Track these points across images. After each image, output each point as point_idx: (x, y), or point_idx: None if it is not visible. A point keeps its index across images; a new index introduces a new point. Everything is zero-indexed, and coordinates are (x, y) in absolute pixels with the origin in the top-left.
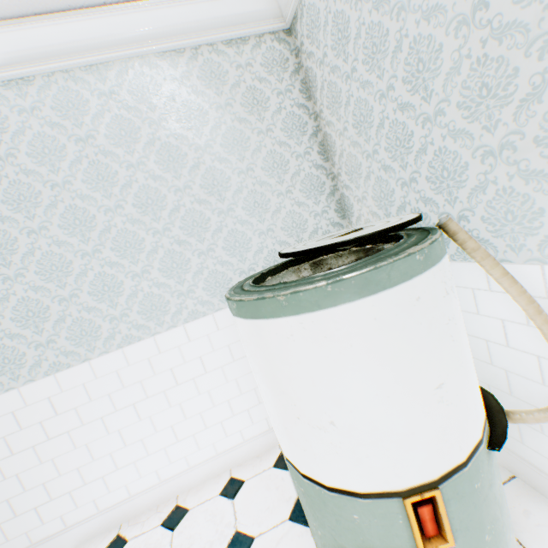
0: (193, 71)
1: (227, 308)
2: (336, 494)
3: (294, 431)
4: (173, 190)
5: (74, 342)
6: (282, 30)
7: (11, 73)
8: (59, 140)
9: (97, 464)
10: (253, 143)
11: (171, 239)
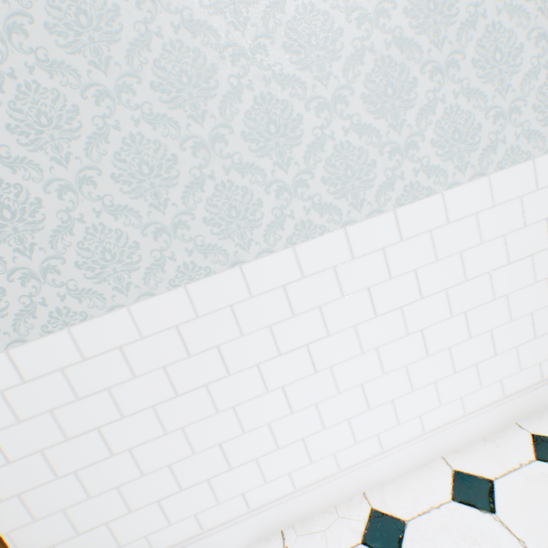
0: None
1: (465, 184)
2: None
3: None
4: None
5: (217, 230)
6: None
7: None
8: None
9: (247, 439)
10: None
11: (386, 35)
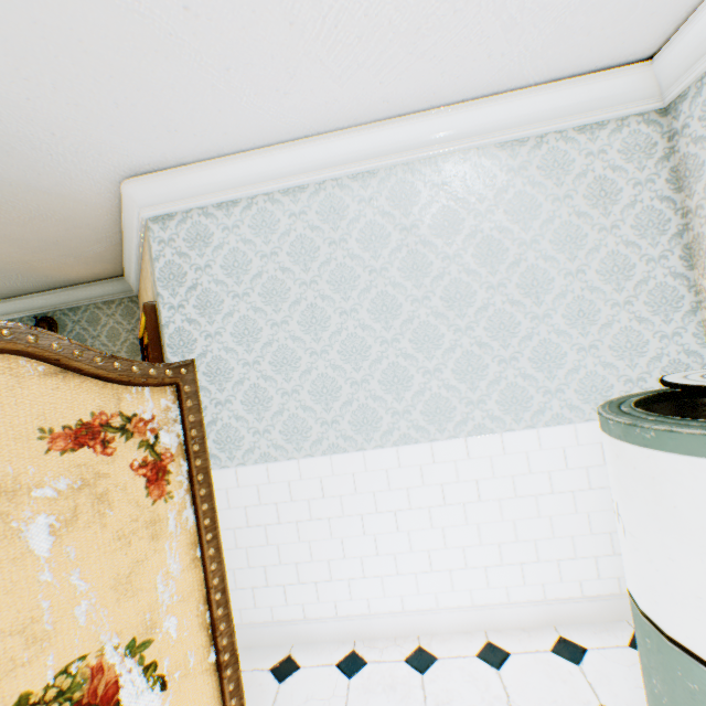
0: (532, 161)
1: (519, 431)
2: None
3: None
4: (484, 286)
5: (354, 428)
6: (654, 110)
7: (362, 167)
8: (385, 229)
9: (345, 563)
10: (589, 241)
11: (471, 339)
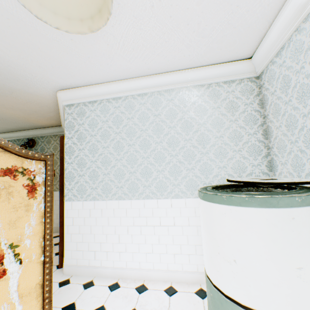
0: (205, 93)
1: (192, 198)
2: (229, 300)
3: (215, 260)
4: (183, 139)
5: (129, 190)
6: (254, 77)
7: (142, 92)
8: (148, 115)
9: (119, 245)
10: (225, 125)
11: (177, 159)
